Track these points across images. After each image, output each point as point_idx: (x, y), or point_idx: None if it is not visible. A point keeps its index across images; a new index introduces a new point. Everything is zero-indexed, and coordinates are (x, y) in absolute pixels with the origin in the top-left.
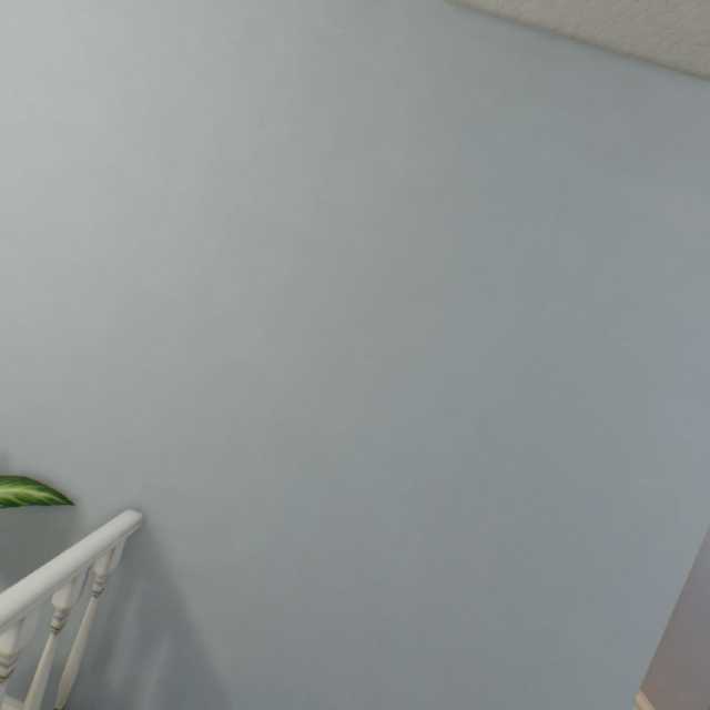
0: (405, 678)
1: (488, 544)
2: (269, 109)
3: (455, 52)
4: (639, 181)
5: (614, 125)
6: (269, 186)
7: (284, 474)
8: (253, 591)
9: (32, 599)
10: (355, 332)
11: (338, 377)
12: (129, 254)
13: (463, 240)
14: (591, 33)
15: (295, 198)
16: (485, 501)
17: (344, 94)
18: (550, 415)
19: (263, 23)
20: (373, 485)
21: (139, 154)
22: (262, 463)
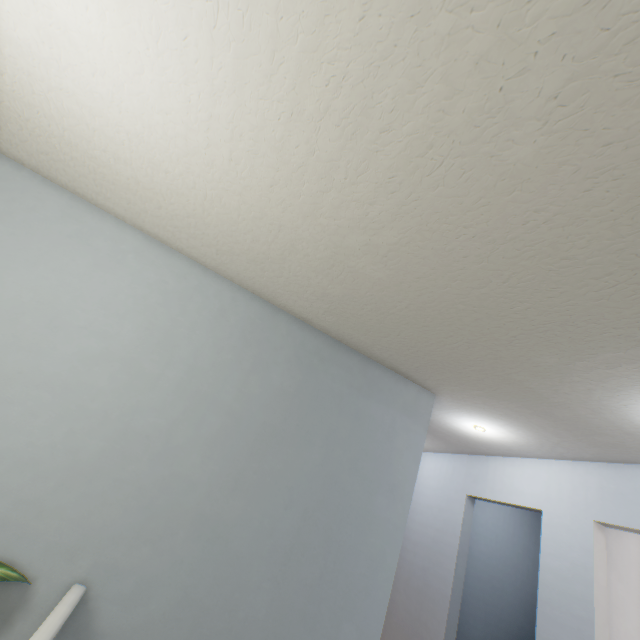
0: None
1: (304, 584)
2: (223, 346)
3: (305, 340)
4: (368, 401)
5: (359, 378)
6: (217, 381)
7: (196, 547)
8: None
9: (58, 629)
10: (249, 459)
11: (237, 484)
12: (129, 406)
13: (302, 417)
14: (351, 346)
15: (229, 388)
16: (304, 557)
17: (258, 347)
18: (335, 505)
19: (227, 310)
20: (247, 551)
21: (150, 354)
22: (183, 540)
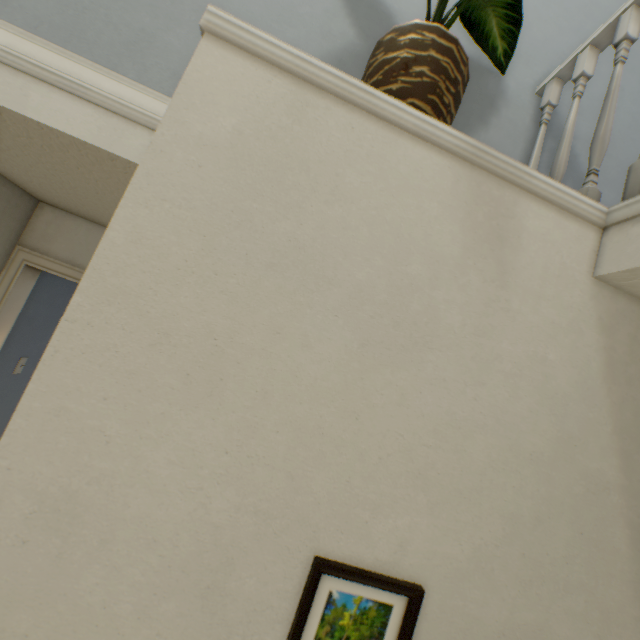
0: None
1: None
2: None
3: None
4: None
5: None
6: None
7: (631, 80)
8: (619, 155)
9: None
10: None
11: None
12: None
13: None
14: None
15: None
16: None
17: None
18: None
19: None
20: None
21: None
22: None
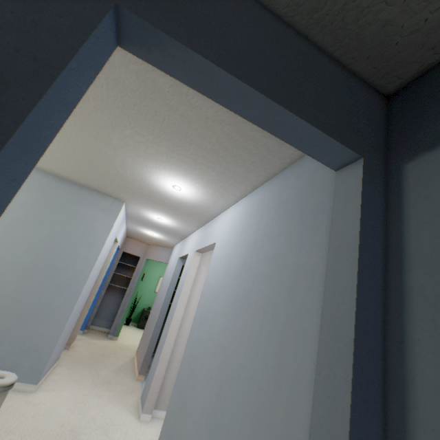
0: (5, 320)
1: (36, 282)
2: None
3: (41, 178)
4: (80, 206)
5: (75, 196)
6: None
7: None
8: None
9: None
10: (5, 233)
11: None
12: None
13: (38, 215)
14: (70, 180)
15: None
16: (36, 272)
17: None
18: (56, 252)
19: None
20: (4, 270)
21: None
22: None
